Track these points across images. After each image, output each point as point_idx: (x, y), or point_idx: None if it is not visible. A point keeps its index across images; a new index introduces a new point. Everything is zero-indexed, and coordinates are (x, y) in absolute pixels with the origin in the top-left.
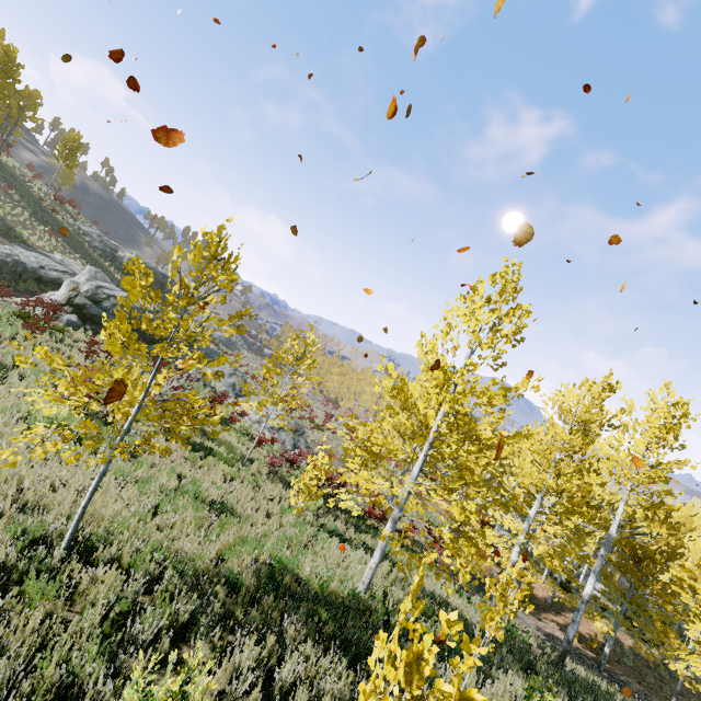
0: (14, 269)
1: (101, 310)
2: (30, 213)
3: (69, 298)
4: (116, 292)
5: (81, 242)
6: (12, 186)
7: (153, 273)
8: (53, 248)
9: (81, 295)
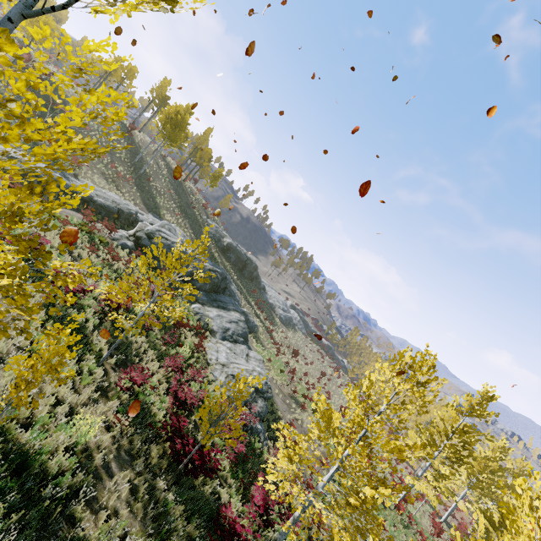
0: (128, 218)
1: (149, 243)
2: (178, 205)
3: (135, 232)
4: (171, 238)
5: (202, 227)
6: (178, 193)
7: (240, 254)
8: (176, 223)
9: (143, 231)
